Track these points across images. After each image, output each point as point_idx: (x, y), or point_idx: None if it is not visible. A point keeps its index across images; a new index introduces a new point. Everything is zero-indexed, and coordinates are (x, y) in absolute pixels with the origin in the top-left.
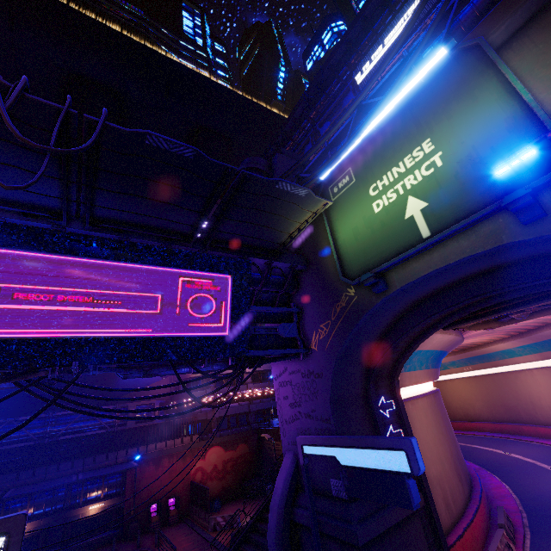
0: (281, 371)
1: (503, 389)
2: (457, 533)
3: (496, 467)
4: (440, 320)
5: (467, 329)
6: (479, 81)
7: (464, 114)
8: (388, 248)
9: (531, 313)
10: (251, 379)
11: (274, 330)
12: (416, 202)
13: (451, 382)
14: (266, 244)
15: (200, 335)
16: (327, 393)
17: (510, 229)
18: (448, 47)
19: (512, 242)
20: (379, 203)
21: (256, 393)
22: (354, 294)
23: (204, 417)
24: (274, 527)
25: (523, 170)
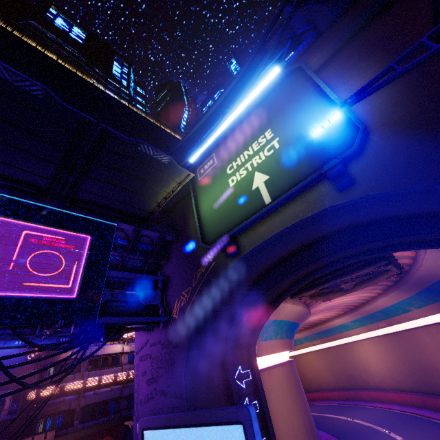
0: (143, 344)
1: (343, 359)
2: None
3: (343, 434)
4: (287, 288)
5: (310, 299)
6: (302, 89)
7: (293, 111)
8: (239, 214)
9: (355, 286)
10: (128, 360)
11: (135, 296)
12: (260, 176)
13: (306, 355)
14: (135, 211)
15: (36, 296)
16: (183, 363)
17: (331, 195)
18: (280, 66)
19: (333, 206)
20: (233, 179)
21: (131, 375)
22: (212, 260)
23: (67, 407)
24: None
25: (335, 147)
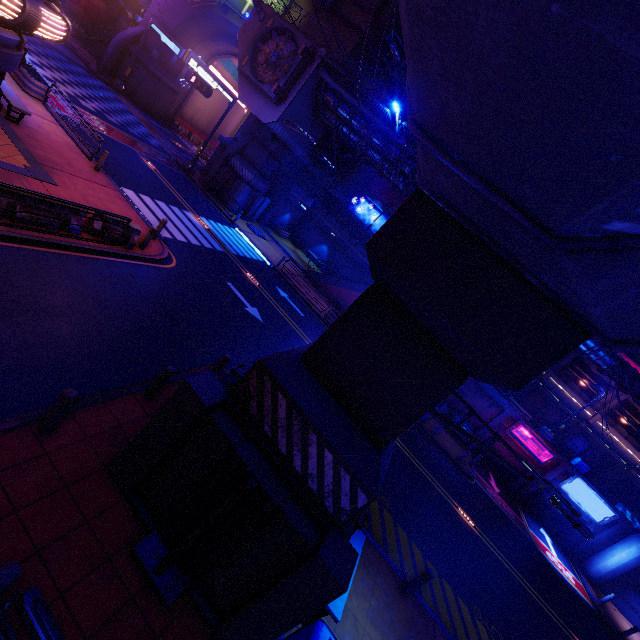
0: None
1: None
2: (187, 123)
3: None
4: None
5: None
6: None
7: None
8: (236, 2)
9: None
10: None
11: None
12: None
13: None
14: None
15: None
16: (178, 23)
17: None
18: None
19: None
20: None
21: None
22: (218, 2)
23: None
24: (118, 40)
25: None
